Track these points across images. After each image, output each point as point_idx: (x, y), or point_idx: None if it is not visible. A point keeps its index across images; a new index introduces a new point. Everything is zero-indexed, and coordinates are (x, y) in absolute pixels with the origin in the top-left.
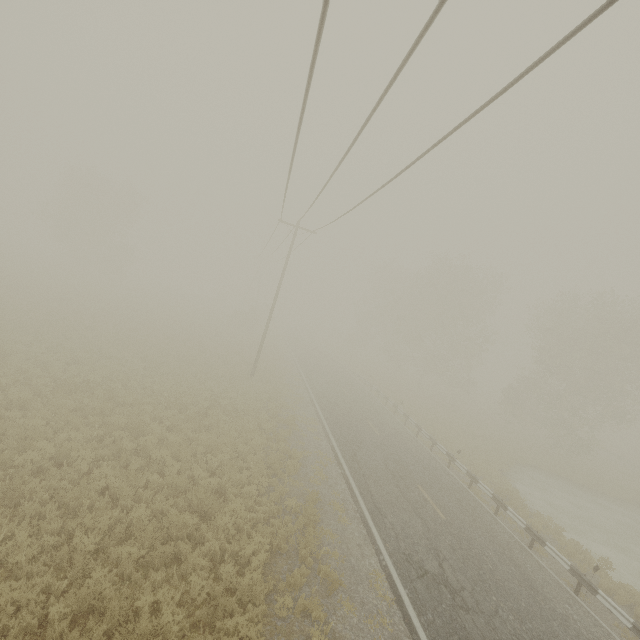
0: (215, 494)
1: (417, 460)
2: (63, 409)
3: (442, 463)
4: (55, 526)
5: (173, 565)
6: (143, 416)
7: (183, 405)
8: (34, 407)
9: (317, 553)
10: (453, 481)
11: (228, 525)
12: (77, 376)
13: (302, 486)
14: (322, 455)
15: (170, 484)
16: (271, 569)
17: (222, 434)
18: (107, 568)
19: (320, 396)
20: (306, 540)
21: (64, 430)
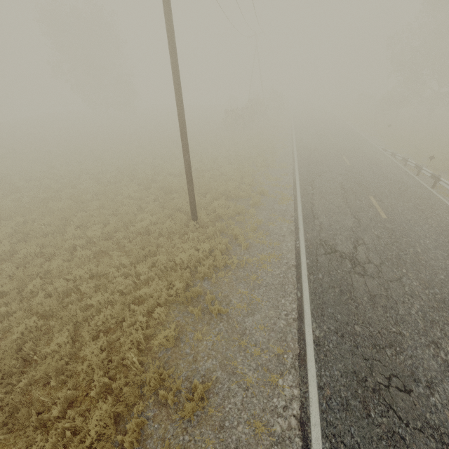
0: None
1: None
2: None
3: None
4: None
5: None
6: None
7: None
8: None
9: None
10: None
11: None
12: None
13: None
14: None
15: None
16: None
17: None
18: None
19: (319, 240)
20: None
21: None
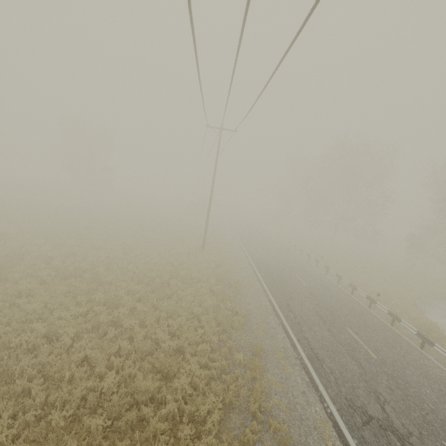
0: (176, 353)
1: (342, 304)
2: (57, 293)
3: (363, 305)
4: (38, 401)
5: (139, 428)
6: (119, 291)
7: (151, 278)
8: (38, 293)
9: (266, 406)
10: (376, 320)
11: (184, 386)
12: (73, 265)
13: (248, 338)
14: (262, 308)
15: (137, 349)
16: (225, 425)
17: (181, 299)
18: (76, 443)
19: (256, 259)
20: (255, 395)
21: (57, 310)
